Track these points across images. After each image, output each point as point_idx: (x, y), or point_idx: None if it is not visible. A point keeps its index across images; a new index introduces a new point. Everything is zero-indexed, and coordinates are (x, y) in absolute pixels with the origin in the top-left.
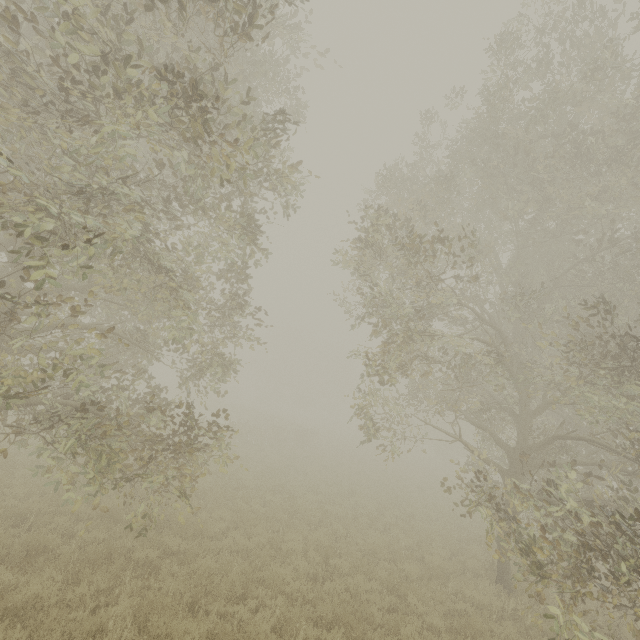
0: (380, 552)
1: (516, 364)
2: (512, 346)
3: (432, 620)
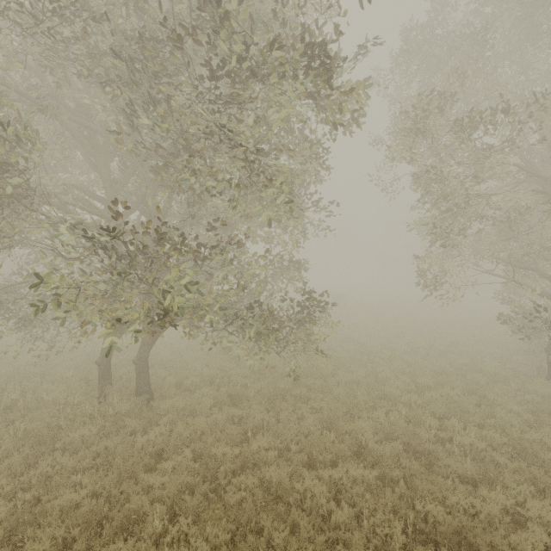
0: (449, 370)
1: None
2: None
3: (511, 407)
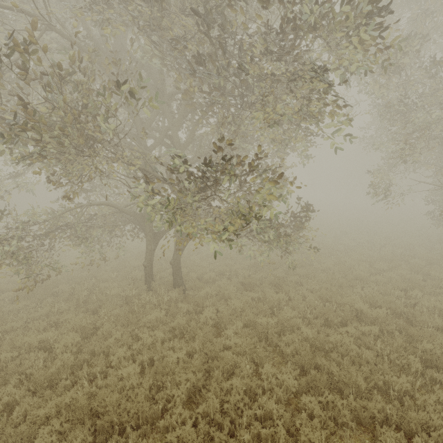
0: (394, 257)
1: None
2: None
3: None
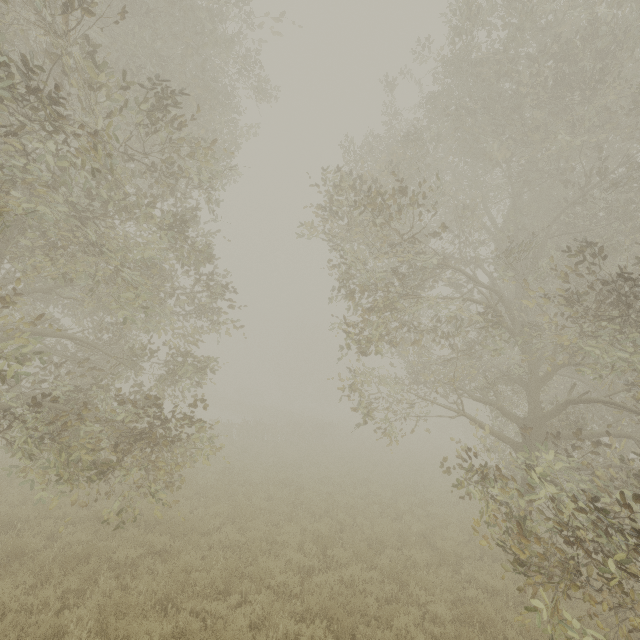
0: (386, 540)
1: (519, 326)
2: (515, 308)
3: (436, 610)
